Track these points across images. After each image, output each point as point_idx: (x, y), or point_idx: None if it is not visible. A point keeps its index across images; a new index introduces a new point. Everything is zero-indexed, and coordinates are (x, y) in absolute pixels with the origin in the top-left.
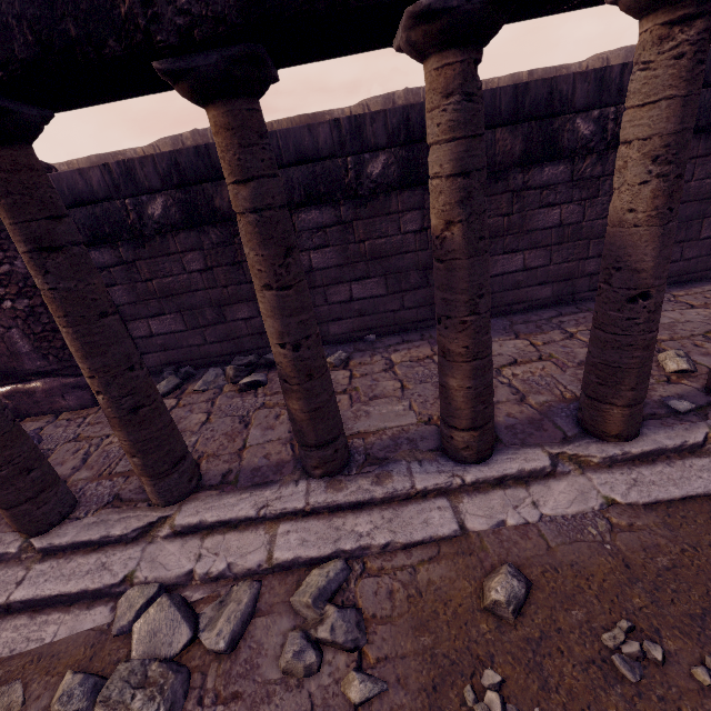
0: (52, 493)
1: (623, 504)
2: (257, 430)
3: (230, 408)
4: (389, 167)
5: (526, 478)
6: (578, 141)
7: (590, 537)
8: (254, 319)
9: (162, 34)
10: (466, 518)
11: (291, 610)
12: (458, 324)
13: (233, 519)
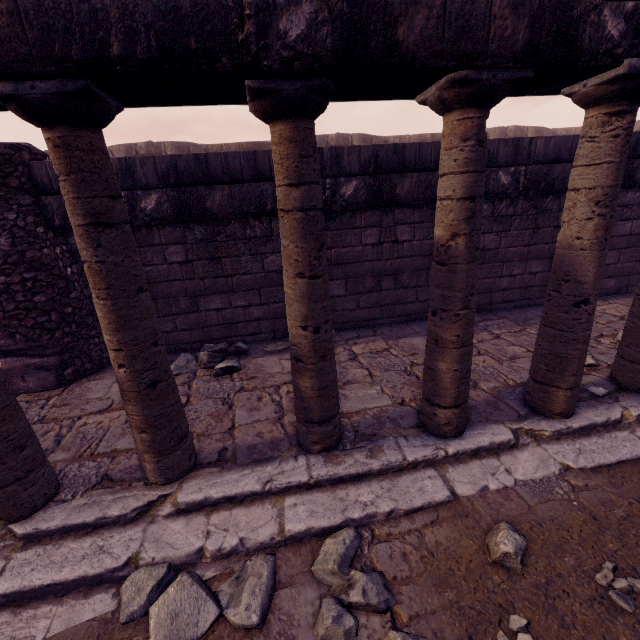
0: (40, 473)
1: (576, 469)
2: (242, 411)
3: (209, 391)
4: (359, 190)
5: (495, 449)
6: (499, 188)
7: (559, 496)
8: (226, 310)
9: (268, 61)
10: (454, 485)
11: (313, 579)
12: (453, 317)
13: (239, 494)
